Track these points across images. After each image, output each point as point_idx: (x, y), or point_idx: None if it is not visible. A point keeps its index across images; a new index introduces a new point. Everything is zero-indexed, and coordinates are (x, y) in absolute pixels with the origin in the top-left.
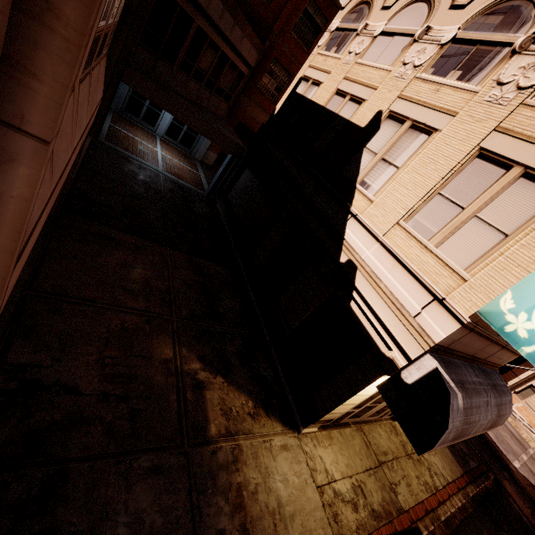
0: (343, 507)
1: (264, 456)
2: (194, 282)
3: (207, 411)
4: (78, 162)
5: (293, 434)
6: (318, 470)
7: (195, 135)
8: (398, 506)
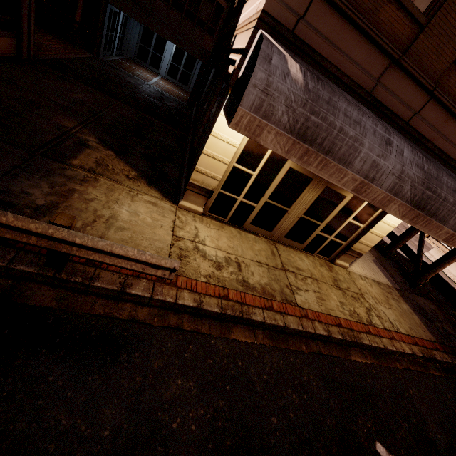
0: (199, 258)
1: (122, 195)
2: (131, 119)
3: (79, 155)
4: (71, 57)
5: (172, 204)
6: (185, 230)
7: (190, 73)
8: (290, 299)
